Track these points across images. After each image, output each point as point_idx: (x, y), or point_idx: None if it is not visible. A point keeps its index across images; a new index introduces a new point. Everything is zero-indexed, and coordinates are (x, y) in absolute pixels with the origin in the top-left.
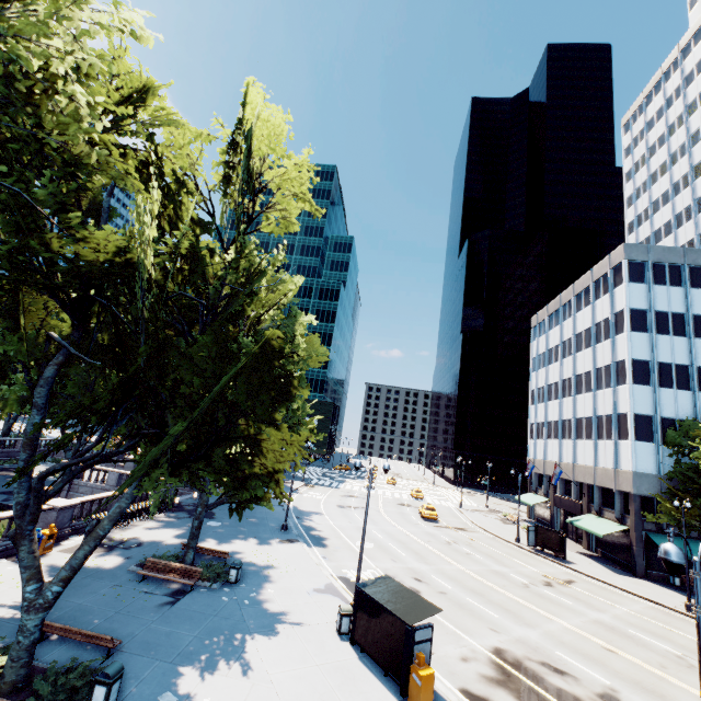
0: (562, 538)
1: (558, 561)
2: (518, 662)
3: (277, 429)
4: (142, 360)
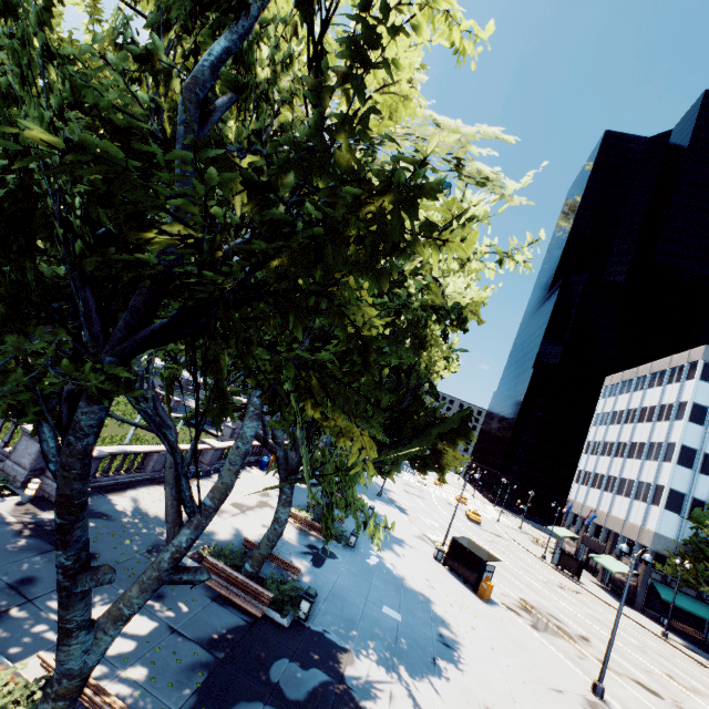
0: (581, 564)
1: (572, 579)
2: (534, 607)
3: (453, 450)
4: (405, 406)
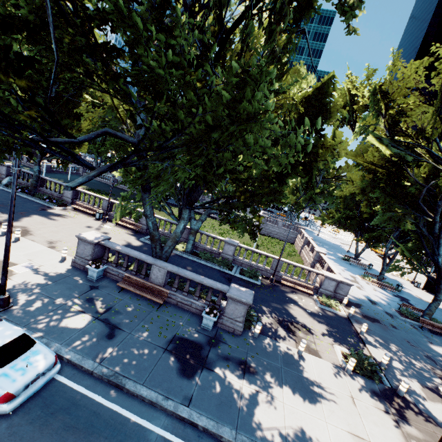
0: None
1: None
2: None
3: None
4: None
